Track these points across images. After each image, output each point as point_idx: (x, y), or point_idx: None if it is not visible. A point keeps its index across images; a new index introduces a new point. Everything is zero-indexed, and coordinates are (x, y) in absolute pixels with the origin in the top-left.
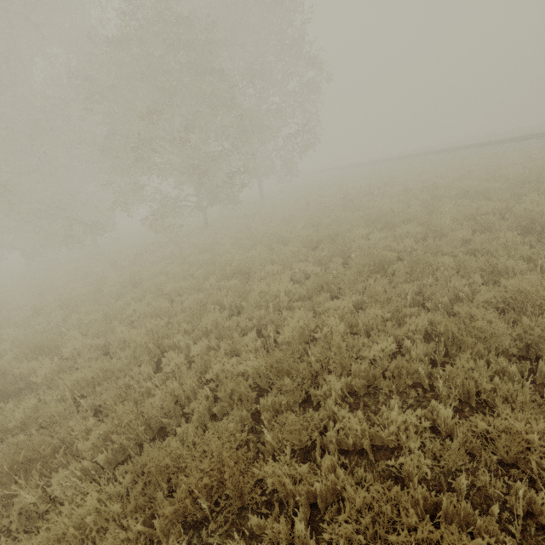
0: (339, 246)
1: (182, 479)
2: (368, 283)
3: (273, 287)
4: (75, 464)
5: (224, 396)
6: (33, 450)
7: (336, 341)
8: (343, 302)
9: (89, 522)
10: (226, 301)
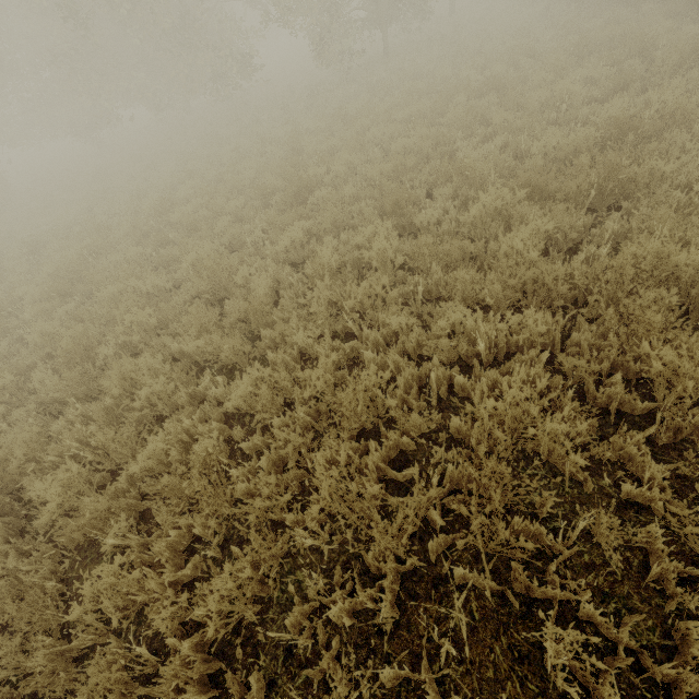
0: (639, 42)
1: (567, 182)
2: (689, 76)
3: (565, 86)
4: (440, 203)
5: (560, 157)
6: (401, 196)
7: (682, 104)
8: (672, 84)
9: (509, 199)
10: (493, 114)
